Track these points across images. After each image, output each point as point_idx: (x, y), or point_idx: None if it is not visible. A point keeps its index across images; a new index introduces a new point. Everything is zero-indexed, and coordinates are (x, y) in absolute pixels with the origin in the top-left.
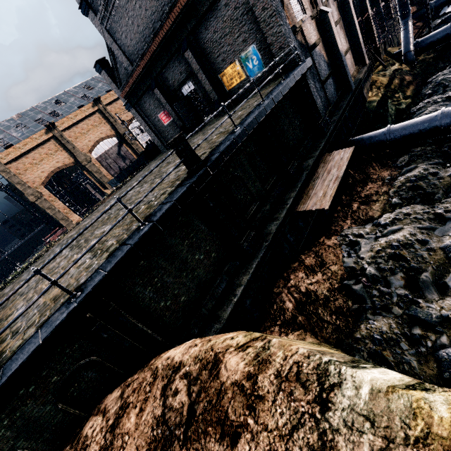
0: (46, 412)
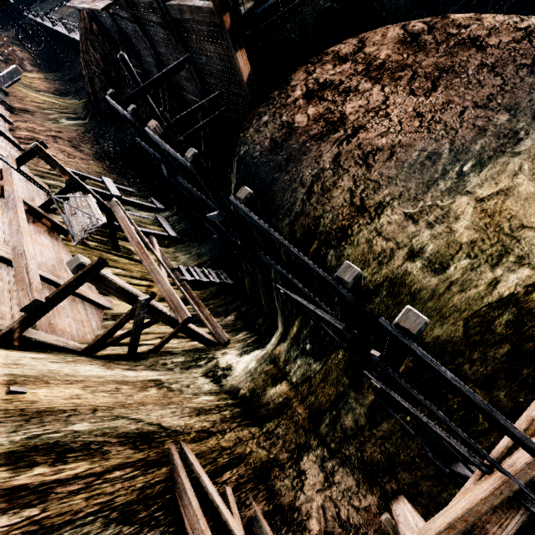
0: (310, 25)
